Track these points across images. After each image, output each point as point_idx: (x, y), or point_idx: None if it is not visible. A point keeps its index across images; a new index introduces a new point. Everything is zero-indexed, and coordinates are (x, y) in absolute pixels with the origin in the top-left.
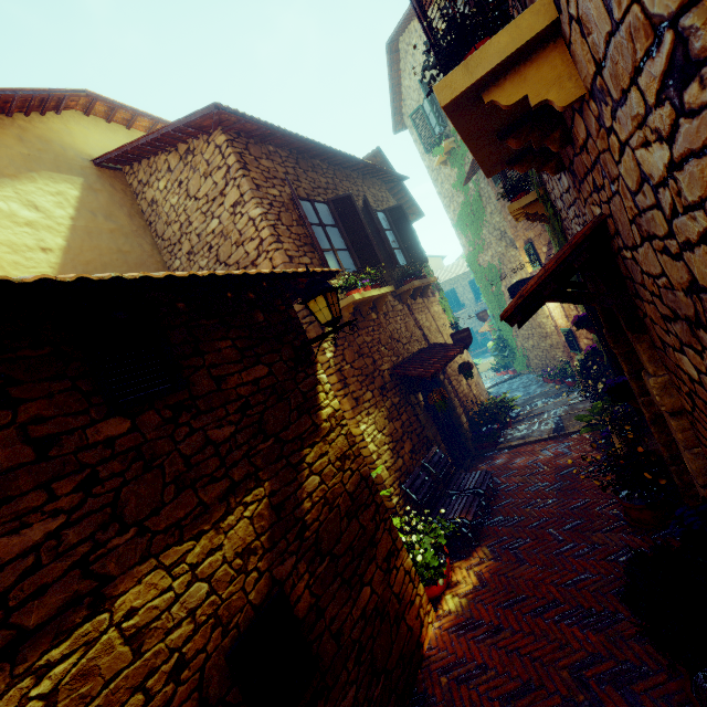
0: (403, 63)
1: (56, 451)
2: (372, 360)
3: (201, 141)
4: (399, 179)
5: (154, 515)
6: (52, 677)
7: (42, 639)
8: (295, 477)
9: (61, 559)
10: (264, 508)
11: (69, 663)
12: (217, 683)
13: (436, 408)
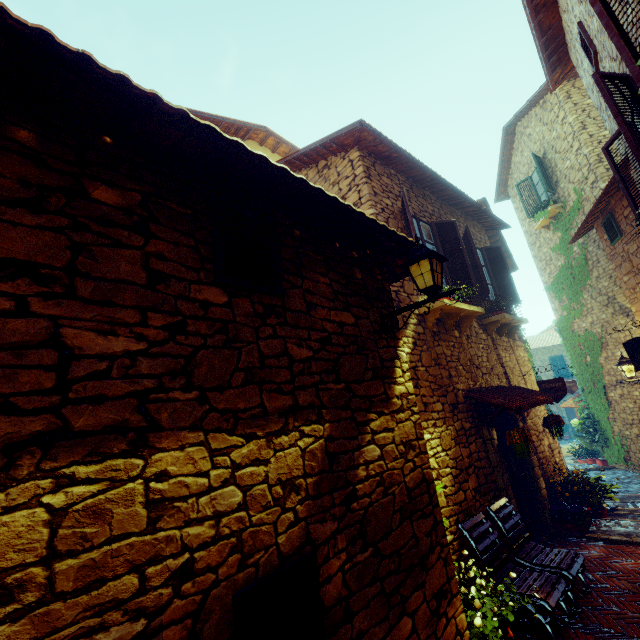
0: (517, 143)
1: (163, 288)
2: (448, 374)
3: (338, 158)
4: (500, 227)
5: (217, 390)
6: (68, 494)
7: (78, 447)
8: (356, 436)
9: (127, 381)
10: (318, 449)
11: (88, 489)
12: (215, 624)
13: (515, 449)
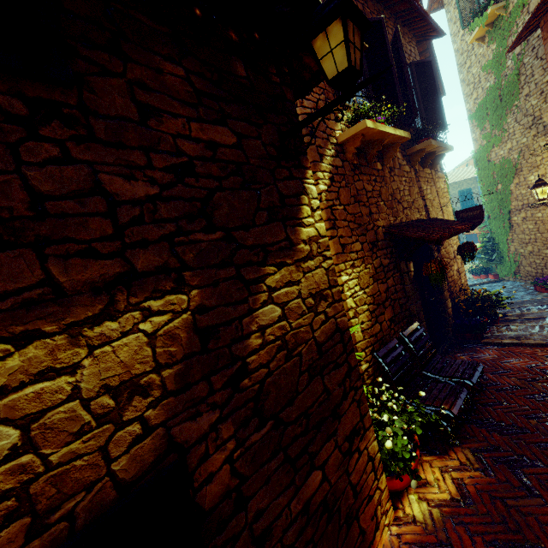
0: None
1: None
2: (368, 211)
3: None
4: (433, 35)
5: None
6: None
7: None
8: (244, 298)
9: None
10: (181, 327)
11: None
12: None
13: (431, 280)
